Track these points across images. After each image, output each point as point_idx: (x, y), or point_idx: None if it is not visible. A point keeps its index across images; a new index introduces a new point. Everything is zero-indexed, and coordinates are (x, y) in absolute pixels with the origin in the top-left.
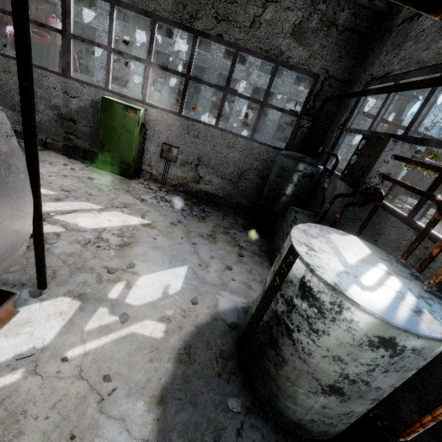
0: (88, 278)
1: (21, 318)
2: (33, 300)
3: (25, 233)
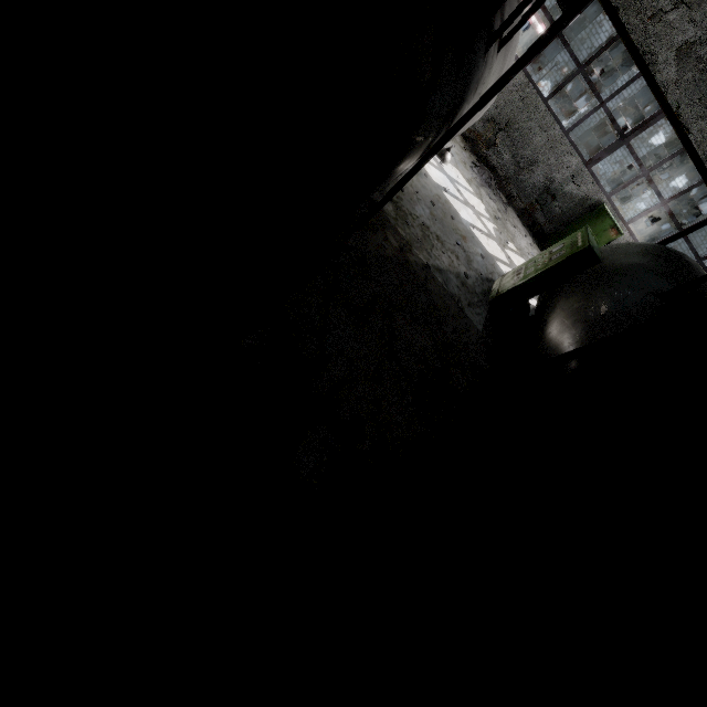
0: None
1: None
2: None
3: None
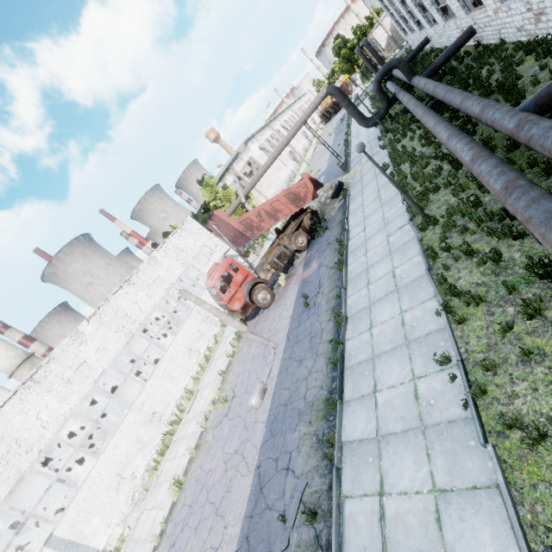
0: None
1: None
2: None
3: None
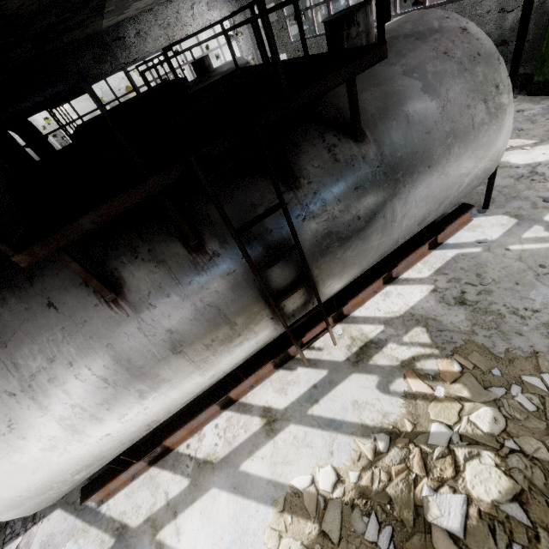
0: (522, 205)
1: (474, 224)
2: (480, 215)
3: (499, 159)
